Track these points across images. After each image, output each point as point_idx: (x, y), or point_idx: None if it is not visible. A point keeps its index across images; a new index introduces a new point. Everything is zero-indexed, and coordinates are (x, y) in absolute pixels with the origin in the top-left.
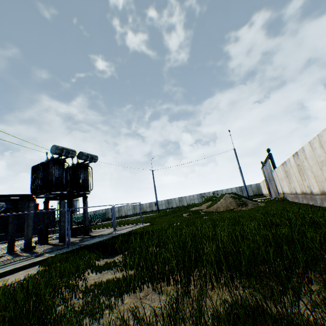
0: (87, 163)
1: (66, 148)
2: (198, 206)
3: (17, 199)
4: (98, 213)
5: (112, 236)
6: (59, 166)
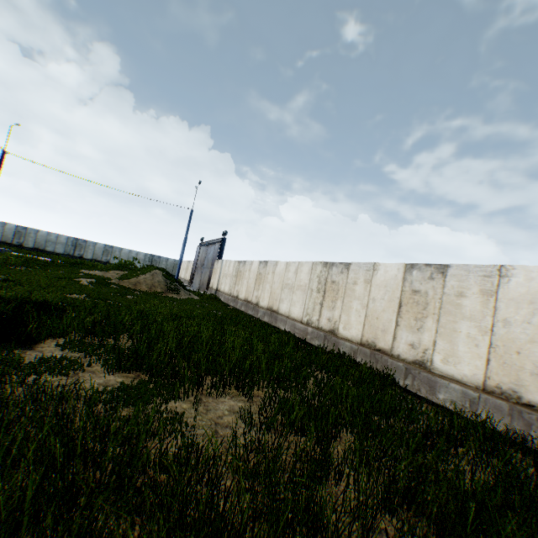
0: None
1: None
2: (102, 271)
3: None
4: None
5: None
6: None
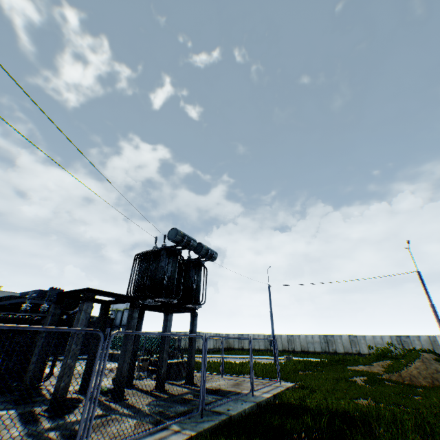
0: (202, 261)
1: (187, 235)
2: (365, 364)
3: (109, 300)
4: None
5: (255, 401)
6: (173, 259)
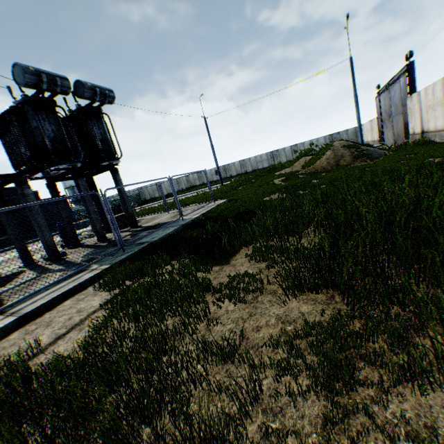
0: (97, 107)
1: (47, 73)
2: (289, 167)
3: None
4: (128, 195)
5: (181, 224)
6: (47, 114)
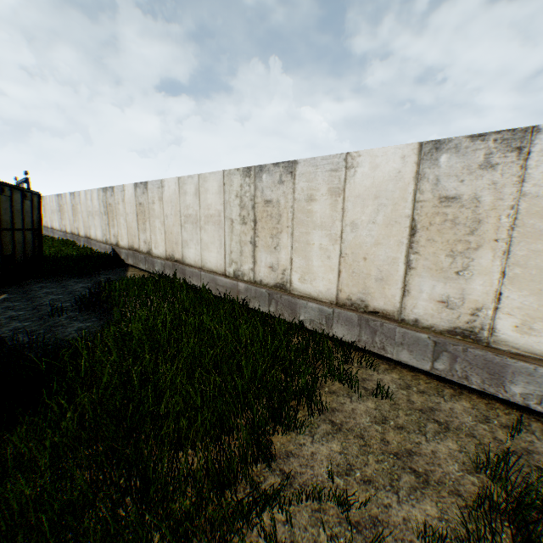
0: None
1: None
2: None
3: None
4: None
5: None
6: None
